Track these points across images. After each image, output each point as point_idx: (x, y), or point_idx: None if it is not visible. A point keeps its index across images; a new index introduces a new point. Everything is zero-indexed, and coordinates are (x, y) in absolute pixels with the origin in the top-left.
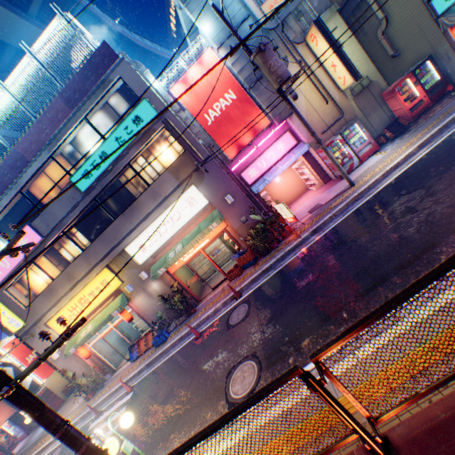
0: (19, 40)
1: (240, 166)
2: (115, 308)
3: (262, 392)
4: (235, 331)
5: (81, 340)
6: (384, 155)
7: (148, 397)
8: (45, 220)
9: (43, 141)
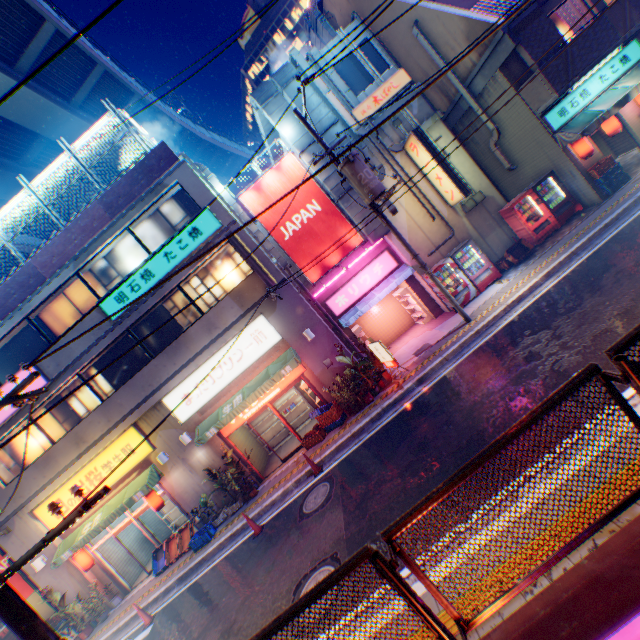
0: (55, 131)
1: (325, 291)
2: (139, 488)
3: (325, 583)
4: (310, 523)
5: (82, 539)
6: (507, 284)
7: (176, 630)
8: (55, 356)
9: (70, 253)
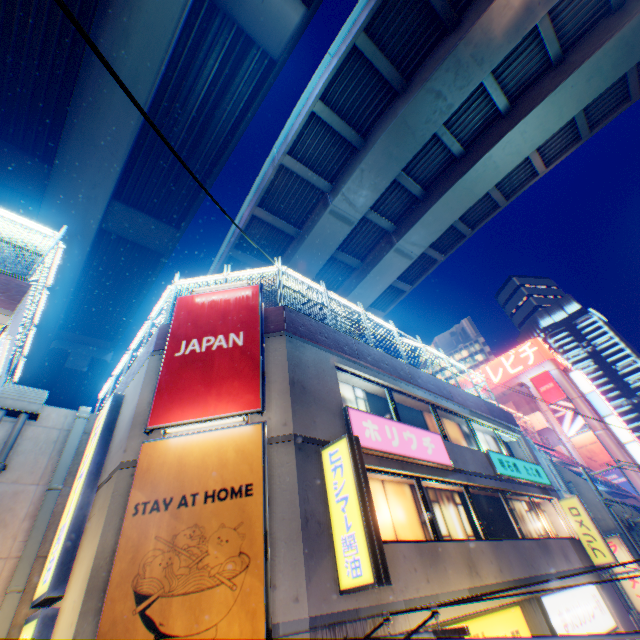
0: None
1: None
2: None
3: None
4: None
5: None
6: None
7: None
8: (452, 450)
9: (467, 403)
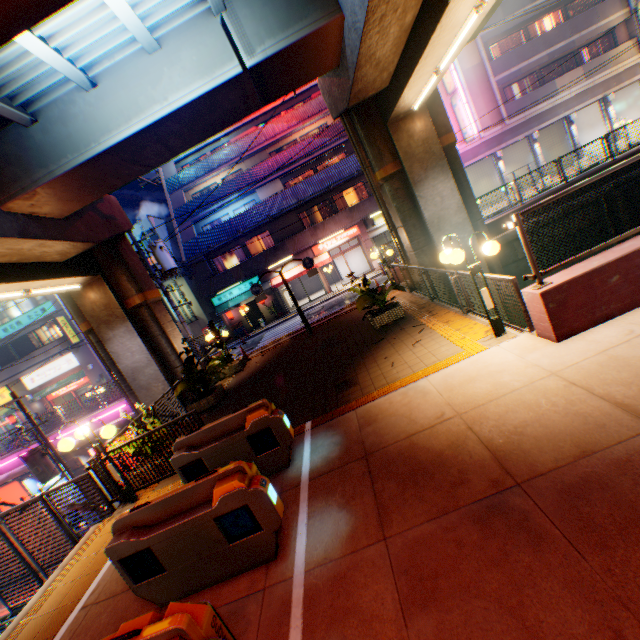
0: None
1: None
2: (4, 414)
3: None
4: None
5: None
6: None
7: None
8: None
9: None
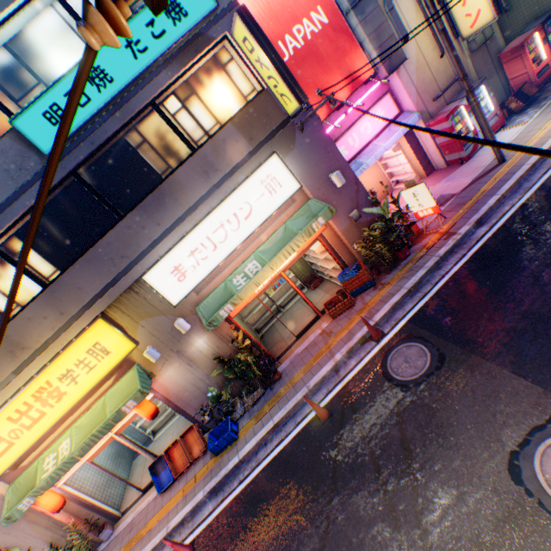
0: None
1: None
2: (129, 397)
3: None
4: (436, 389)
5: (48, 479)
6: (528, 125)
7: None
8: None
9: None
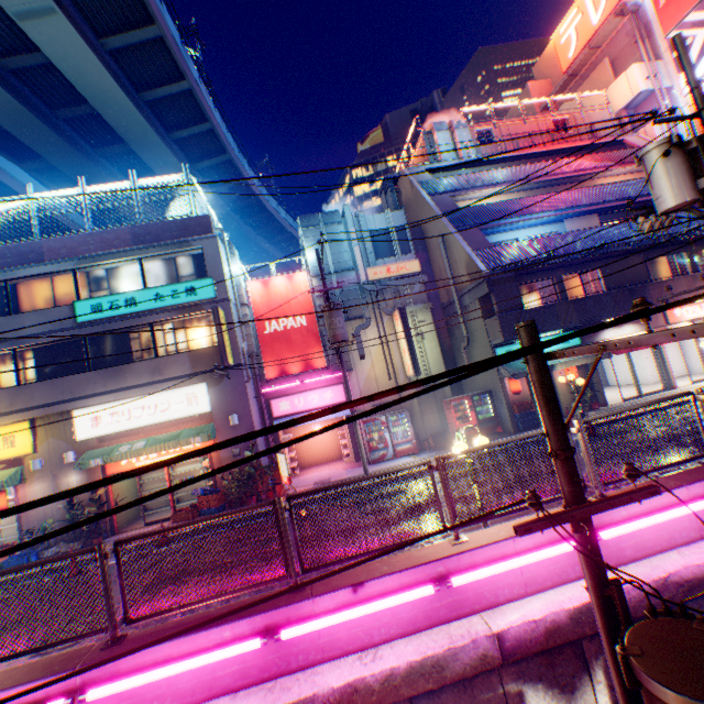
0: (141, 147)
1: (276, 390)
2: None
3: (66, 553)
4: None
5: None
6: (414, 460)
7: None
8: (6, 324)
9: (80, 252)
